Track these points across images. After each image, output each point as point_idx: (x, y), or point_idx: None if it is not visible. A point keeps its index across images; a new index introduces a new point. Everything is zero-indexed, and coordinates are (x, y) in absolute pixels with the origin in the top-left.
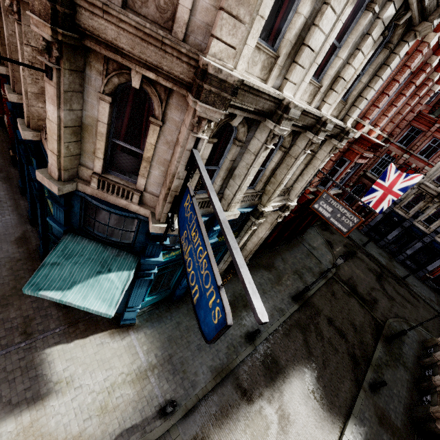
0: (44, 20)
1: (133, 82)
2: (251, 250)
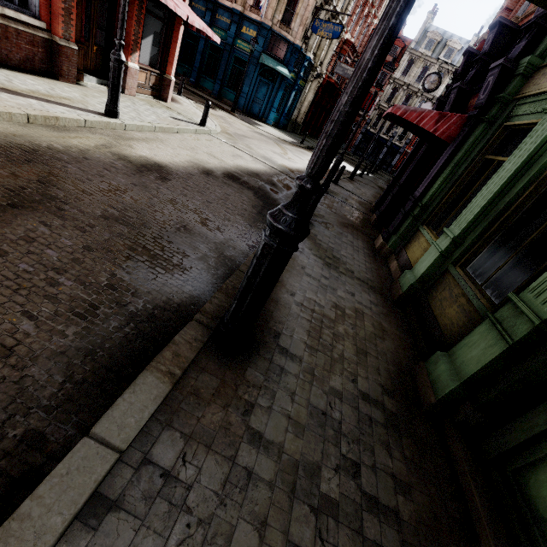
0: None
1: None
2: (304, 112)
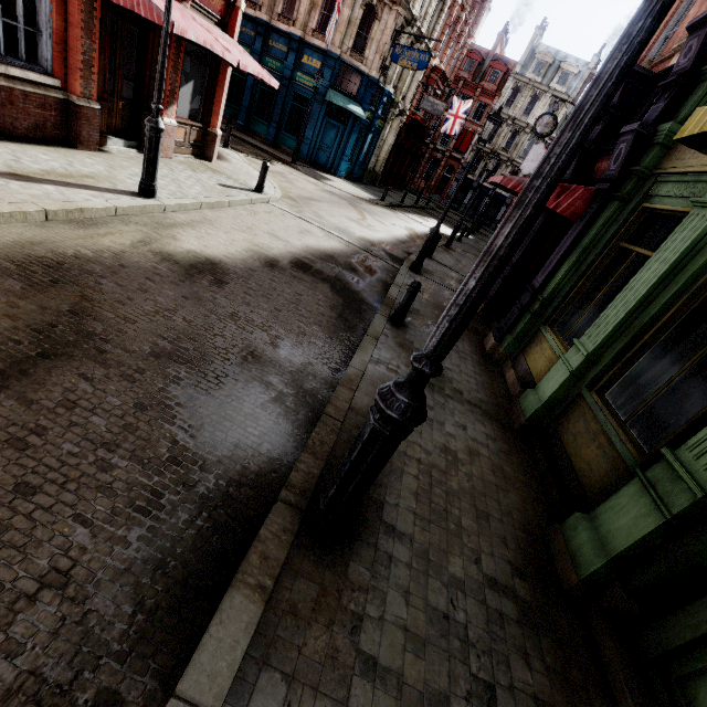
0: None
1: (374, 1)
2: (384, 159)
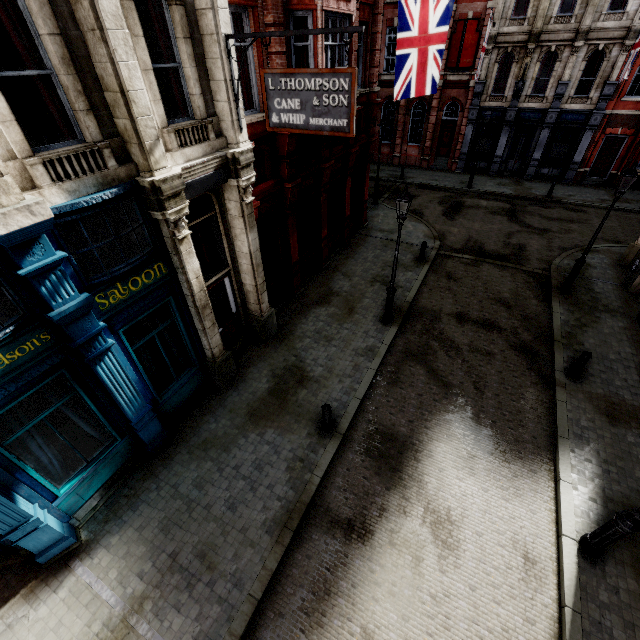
0: None
1: None
2: (256, 286)
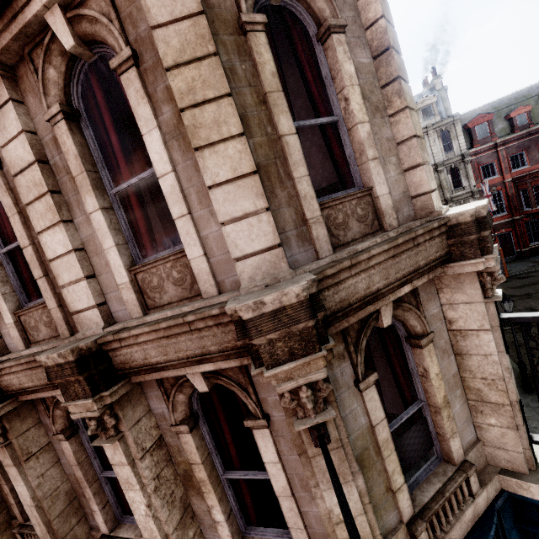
0: (303, 357)
1: (383, 322)
2: None
